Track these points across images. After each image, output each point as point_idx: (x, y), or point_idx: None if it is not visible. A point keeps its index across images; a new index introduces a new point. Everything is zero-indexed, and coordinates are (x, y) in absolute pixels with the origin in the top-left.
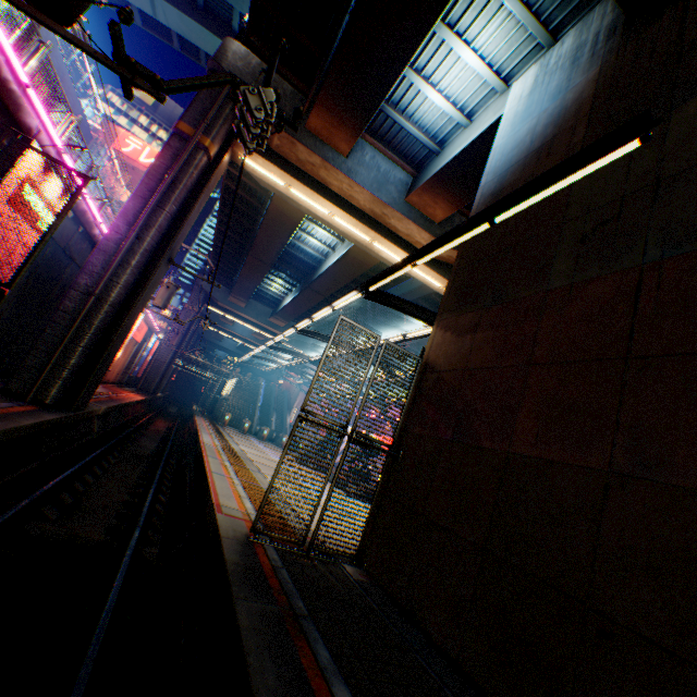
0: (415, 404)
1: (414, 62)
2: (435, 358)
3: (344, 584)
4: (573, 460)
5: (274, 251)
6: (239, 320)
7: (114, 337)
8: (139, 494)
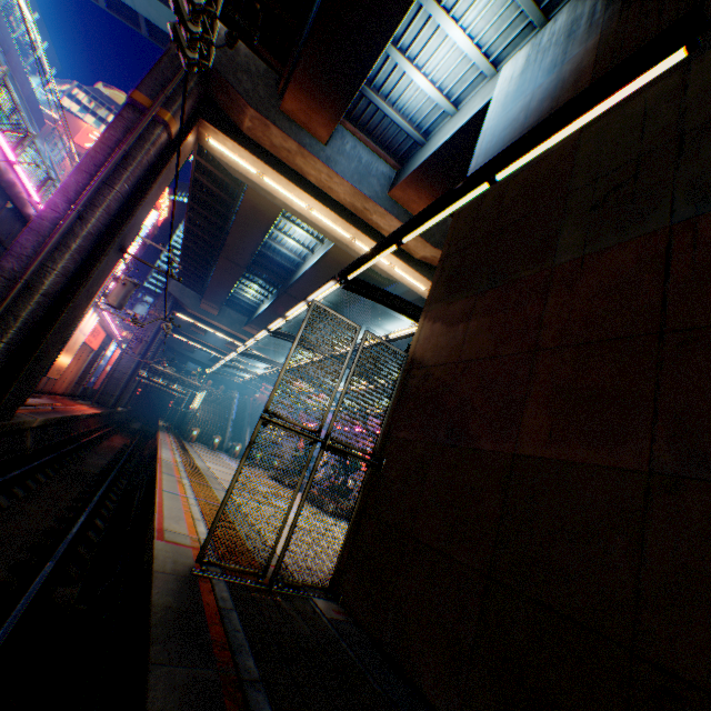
0: (400, 405)
1: (398, 41)
2: (422, 353)
3: (313, 626)
4: (600, 460)
5: (249, 251)
6: (211, 329)
7: (49, 333)
8: (69, 520)
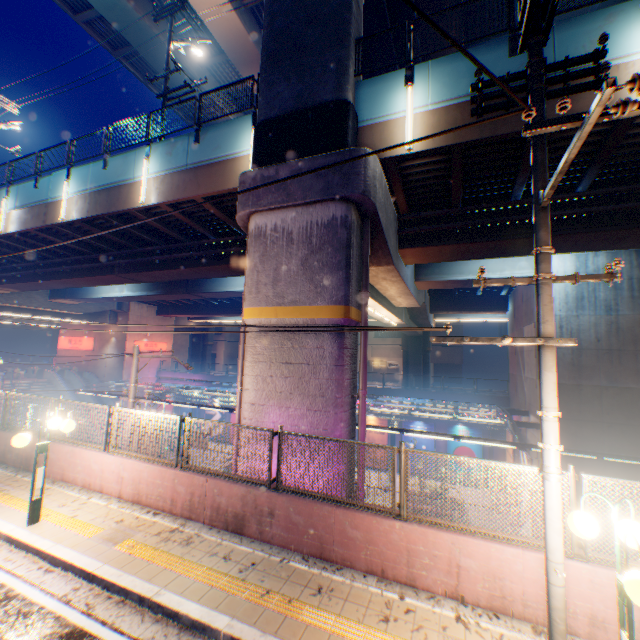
0: None
1: None
2: None
3: None
4: None
5: (178, 278)
6: None
7: None
8: None
